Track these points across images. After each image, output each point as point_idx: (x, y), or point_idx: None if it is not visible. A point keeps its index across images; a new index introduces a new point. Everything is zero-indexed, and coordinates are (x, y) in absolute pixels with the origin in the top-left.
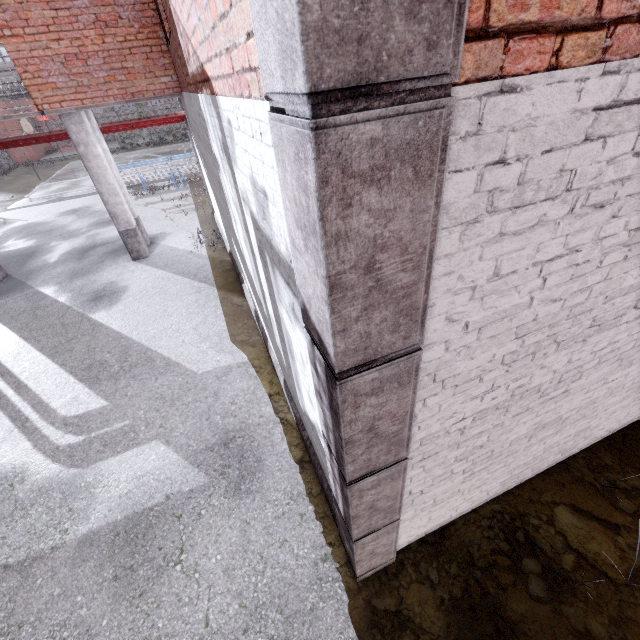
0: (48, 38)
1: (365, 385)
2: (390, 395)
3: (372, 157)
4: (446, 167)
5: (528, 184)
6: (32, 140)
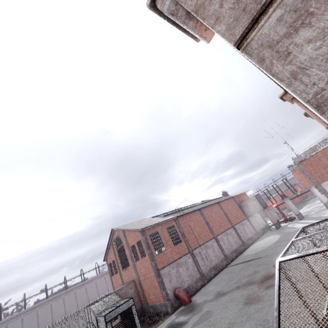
0: (305, 179)
1: (325, 194)
2: (327, 195)
3: (318, 186)
4: (321, 186)
5: (327, 185)
6: (304, 193)
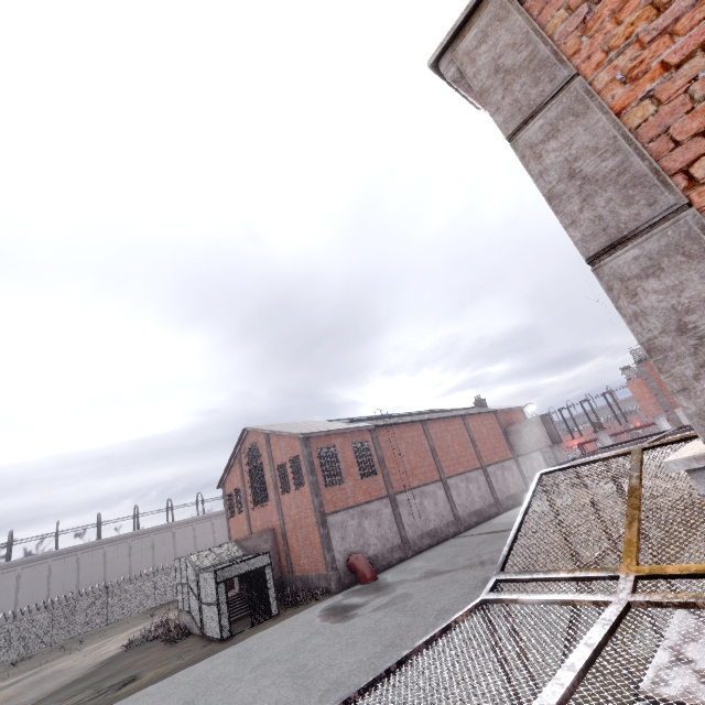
0: (649, 400)
1: None
2: None
3: (669, 413)
4: (675, 413)
5: None
6: (642, 427)
